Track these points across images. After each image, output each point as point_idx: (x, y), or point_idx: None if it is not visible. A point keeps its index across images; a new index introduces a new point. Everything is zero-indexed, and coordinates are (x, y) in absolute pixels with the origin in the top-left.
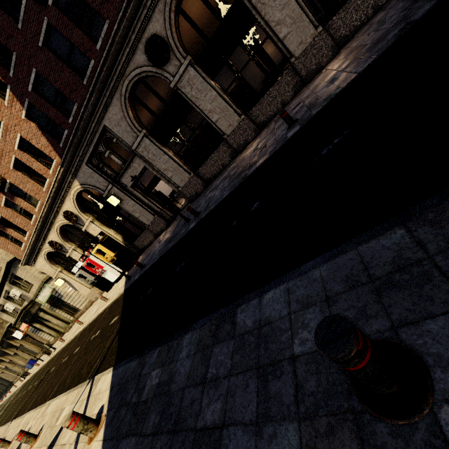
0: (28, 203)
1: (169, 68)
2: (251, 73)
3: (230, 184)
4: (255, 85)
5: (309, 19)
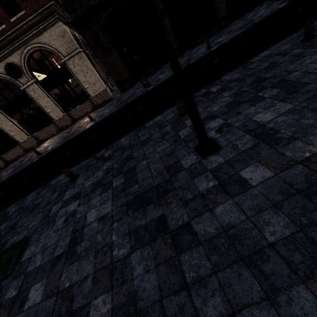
0: None
1: None
2: (75, 82)
3: (10, 173)
4: (77, 89)
5: (60, 109)
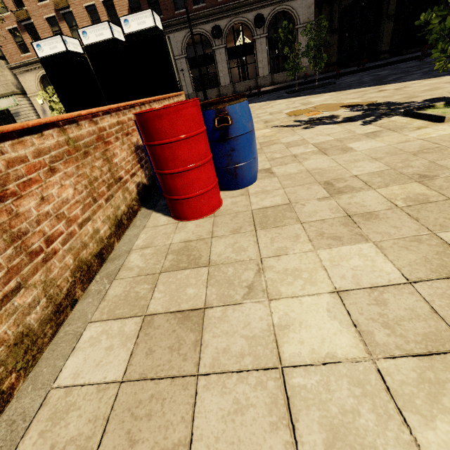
0: (70, 32)
1: (216, 41)
2: None
3: None
4: None
5: (269, 68)
